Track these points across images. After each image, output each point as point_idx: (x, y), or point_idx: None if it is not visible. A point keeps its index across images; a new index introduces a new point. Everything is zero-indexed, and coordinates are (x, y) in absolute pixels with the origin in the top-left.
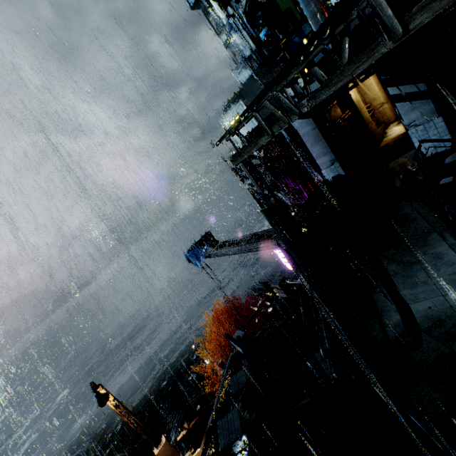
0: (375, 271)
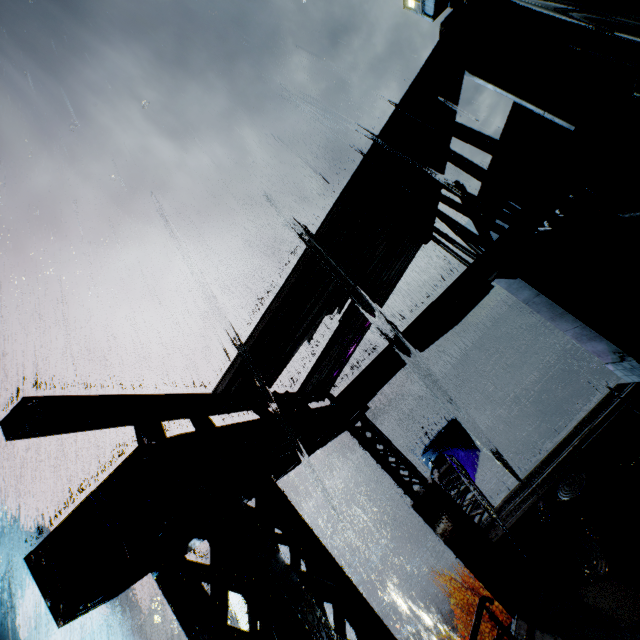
0: None
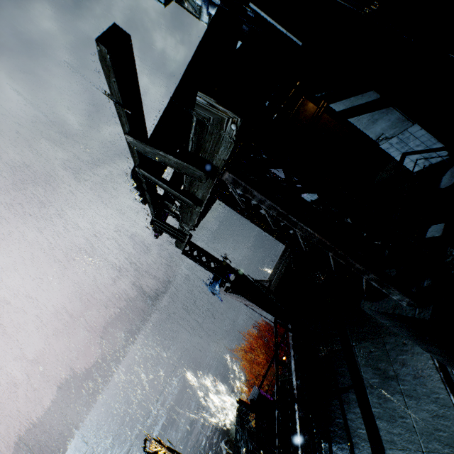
0: (350, 374)
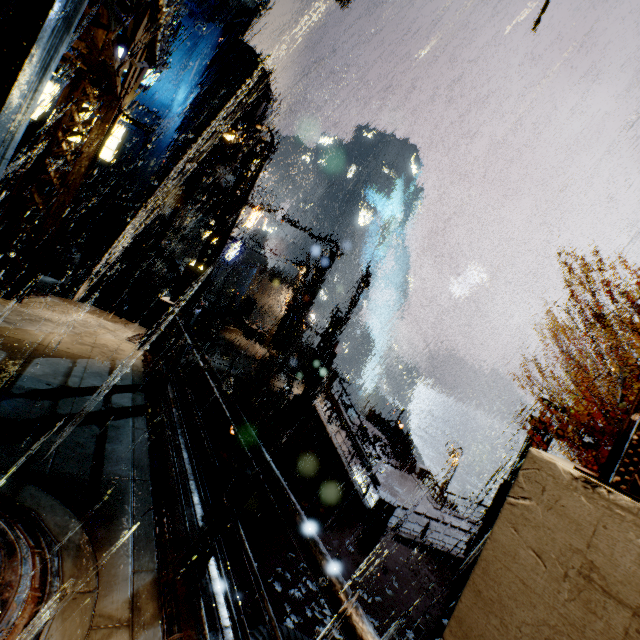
0: None
